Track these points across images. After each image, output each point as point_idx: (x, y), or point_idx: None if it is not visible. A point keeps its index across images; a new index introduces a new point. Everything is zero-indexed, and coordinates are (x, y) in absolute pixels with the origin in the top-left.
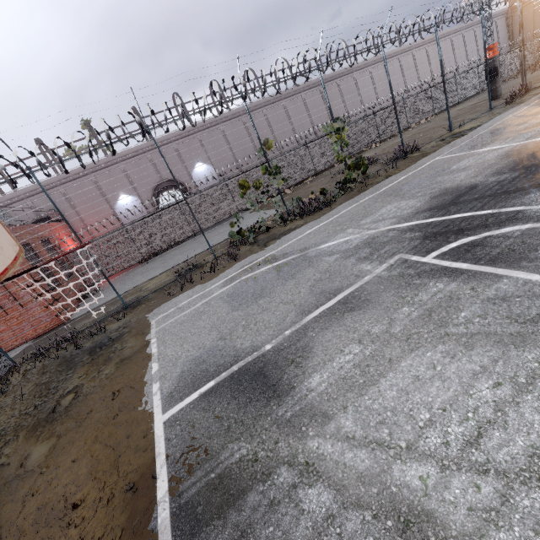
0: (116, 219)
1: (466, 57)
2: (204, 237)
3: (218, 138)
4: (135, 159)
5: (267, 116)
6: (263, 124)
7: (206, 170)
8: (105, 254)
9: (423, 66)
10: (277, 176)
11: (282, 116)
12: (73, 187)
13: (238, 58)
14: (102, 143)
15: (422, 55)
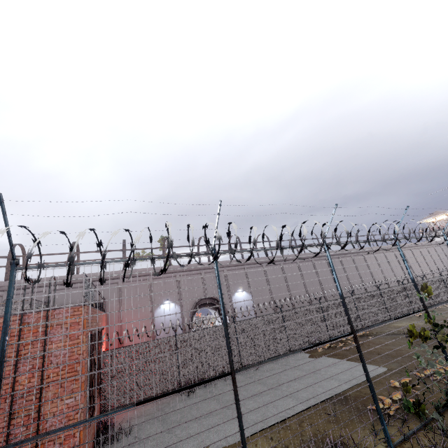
0: (150, 323)
1: (441, 262)
2: (375, 400)
3: (259, 273)
4: (191, 272)
5: (299, 266)
6: (296, 271)
7: (245, 297)
8: (142, 367)
9: (411, 260)
10: (438, 329)
11: (311, 269)
12: (130, 283)
13: (407, 209)
14: (165, 255)
15: (409, 253)
